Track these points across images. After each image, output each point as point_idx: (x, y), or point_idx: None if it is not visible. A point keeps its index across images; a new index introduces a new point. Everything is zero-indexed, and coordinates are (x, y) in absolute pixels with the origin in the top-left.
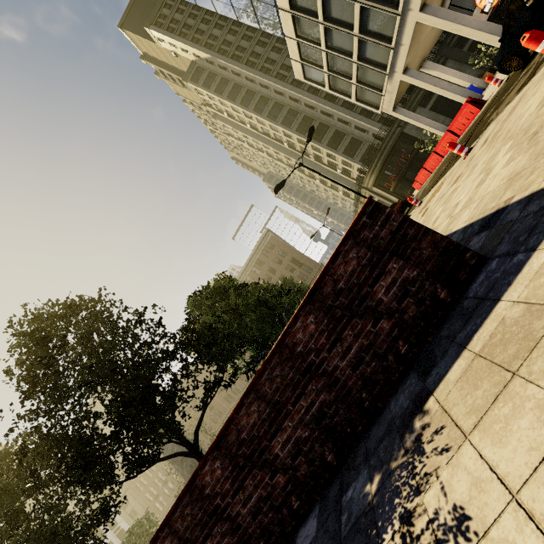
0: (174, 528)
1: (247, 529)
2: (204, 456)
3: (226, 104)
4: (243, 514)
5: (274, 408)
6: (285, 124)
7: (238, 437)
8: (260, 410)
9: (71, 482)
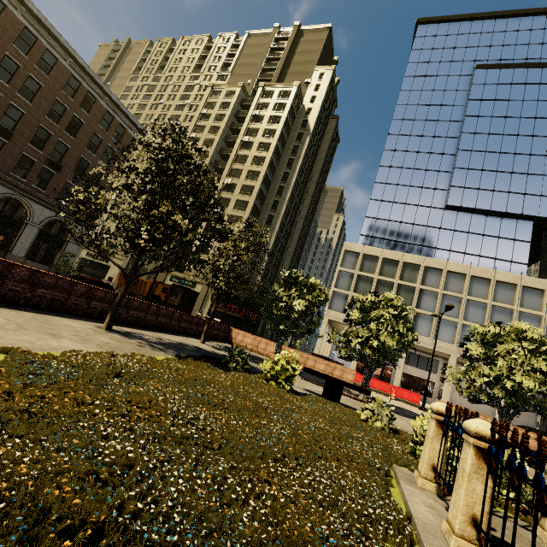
0: None
1: None
2: None
3: (275, 125)
4: None
5: None
6: (259, 192)
7: None
8: None
9: None
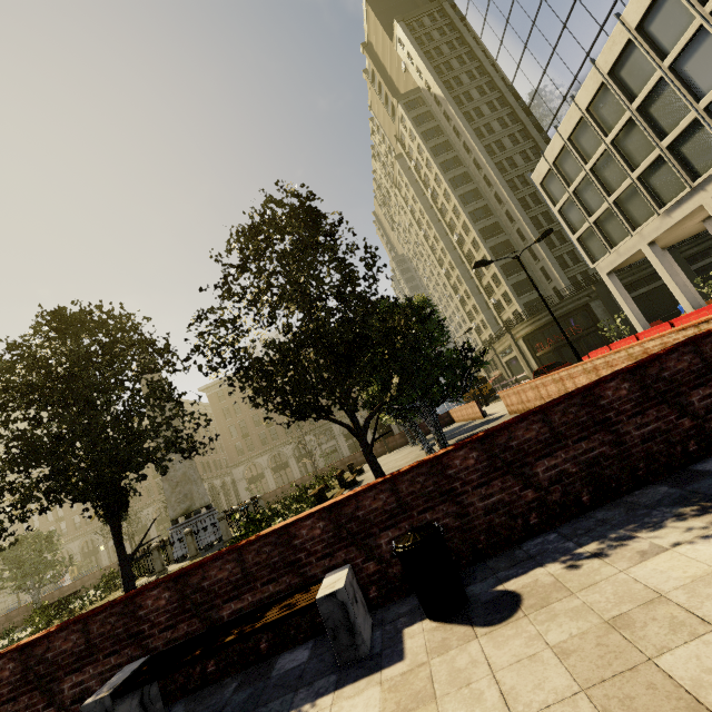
0: (549, 418)
1: (631, 449)
2: (616, 373)
3: (424, 153)
4: (633, 435)
5: (707, 366)
6: (472, 216)
7: (658, 373)
8: (692, 362)
9: (247, 378)
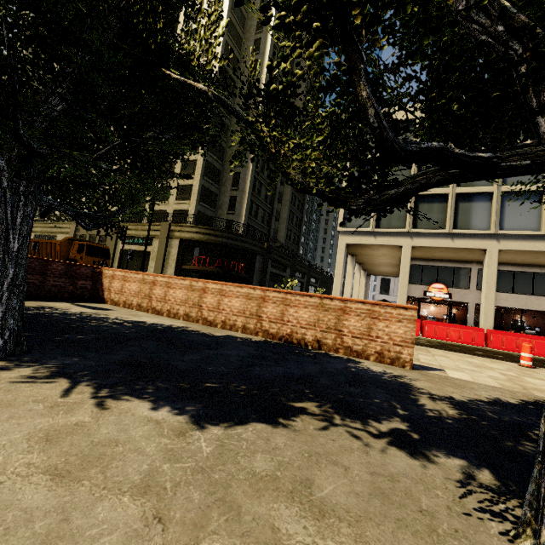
0: None
1: None
2: None
3: None
4: None
5: None
6: None
7: None
8: None
9: None
